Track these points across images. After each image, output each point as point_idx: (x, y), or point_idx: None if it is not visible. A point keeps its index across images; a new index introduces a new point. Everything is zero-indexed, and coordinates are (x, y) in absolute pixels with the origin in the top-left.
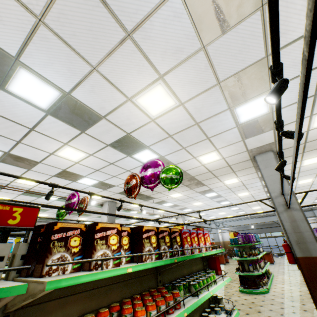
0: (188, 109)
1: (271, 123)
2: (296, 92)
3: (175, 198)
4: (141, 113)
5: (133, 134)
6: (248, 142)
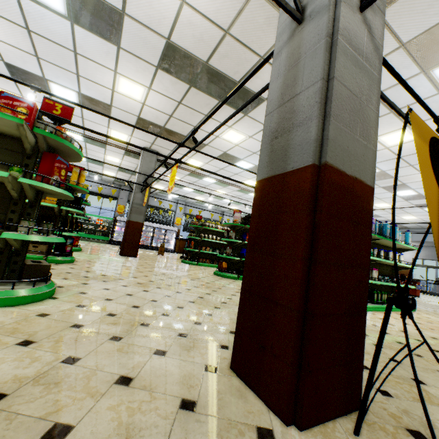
0: None
1: None
2: None
3: (241, 148)
4: None
5: None
6: None
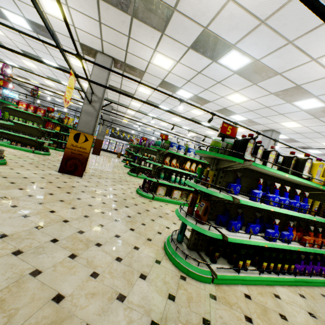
0: (3, 28)
1: (43, 26)
2: (3, 0)
3: (143, 109)
4: (0, 35)
5: (21, 49)
6: (68, 46)
